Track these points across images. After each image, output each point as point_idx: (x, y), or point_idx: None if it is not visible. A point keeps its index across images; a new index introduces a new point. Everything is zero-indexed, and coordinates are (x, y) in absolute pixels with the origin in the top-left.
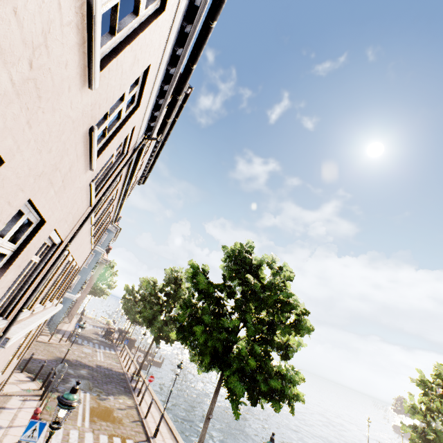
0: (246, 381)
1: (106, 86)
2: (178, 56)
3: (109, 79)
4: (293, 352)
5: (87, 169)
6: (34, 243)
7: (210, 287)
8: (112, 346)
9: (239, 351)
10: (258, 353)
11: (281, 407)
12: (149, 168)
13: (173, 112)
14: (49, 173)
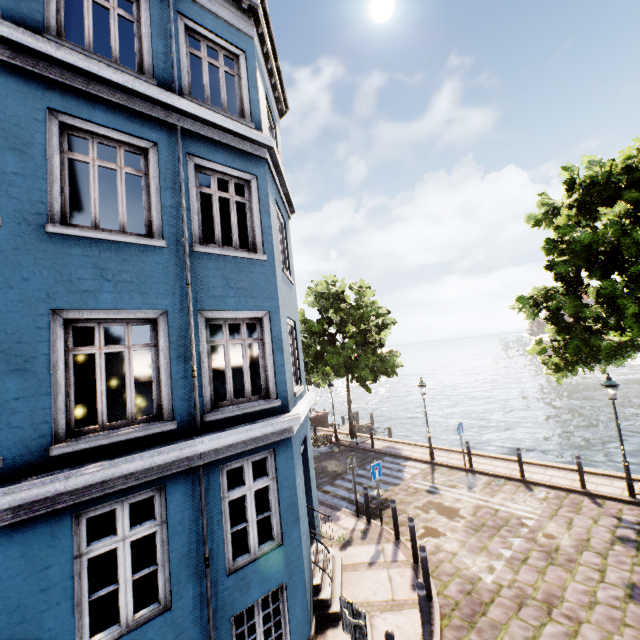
0: None
1: None
2: None
3: None
4: None
5: None
6: None
7: None
8: (359, 452)
9: None
10: None
11: None
12: None
13: None
14: None
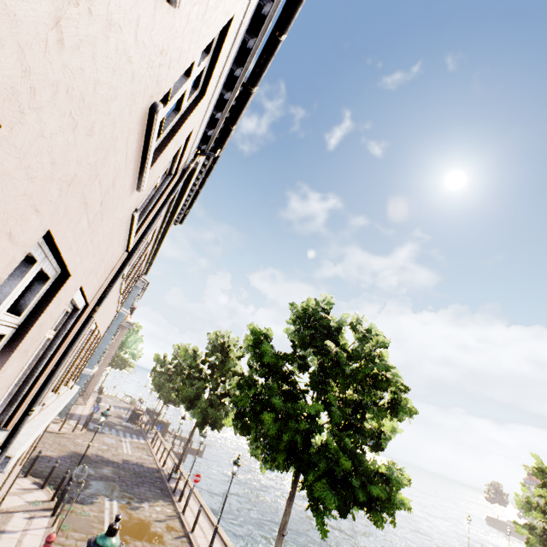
0: (338, 489)
1: (186, 19)
2: (263, 17)
3: (192, 6)
4: (386, 441)
5: (133, 188)
6: (51, 311)
7: (280, 359)
8: (140, 433)
9: (325, 446)
10: (349, 447)
11: (385, 521)
12: (190, 202)
13: (241, 114)
14: (84, 182)
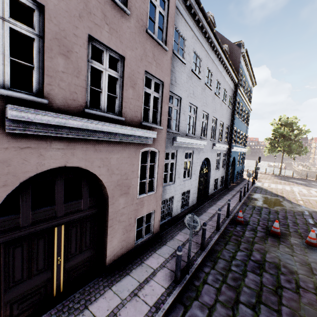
0: None
1: None
2: None
3: None
4: None
5: None
6: None
7: None
8: None
9: None
10: None
11: None
12: None
13: None
14: None
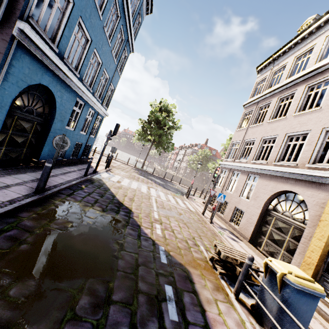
0: None
1: None
2: None
3: None
4: None
5: None
6: None
7: None
8: None
9: None
10: None
11: None
12: None
13: None
14: None
